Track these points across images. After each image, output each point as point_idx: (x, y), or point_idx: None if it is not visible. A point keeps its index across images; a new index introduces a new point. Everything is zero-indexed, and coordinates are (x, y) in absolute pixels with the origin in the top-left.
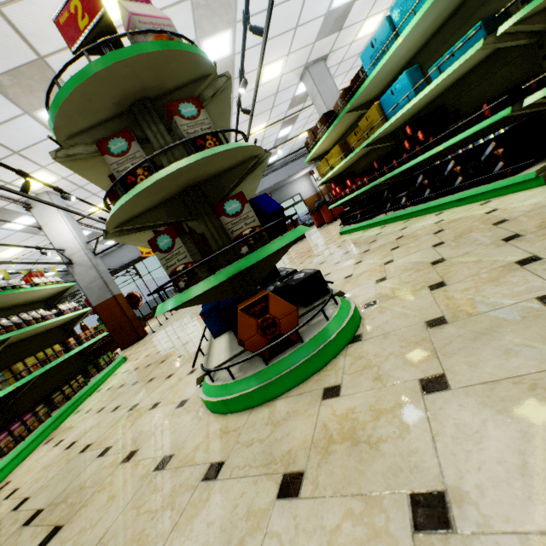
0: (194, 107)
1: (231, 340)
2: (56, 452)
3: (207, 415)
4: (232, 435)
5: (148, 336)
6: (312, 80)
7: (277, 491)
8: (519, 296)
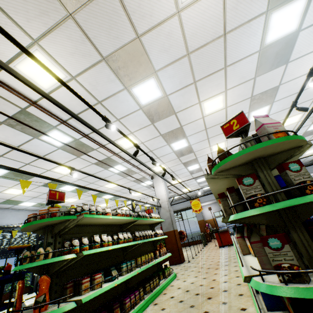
0: (298, 165)
1: None
2: None
3: None
4: None
5: (186, 263)
6: None
7: None
8: None
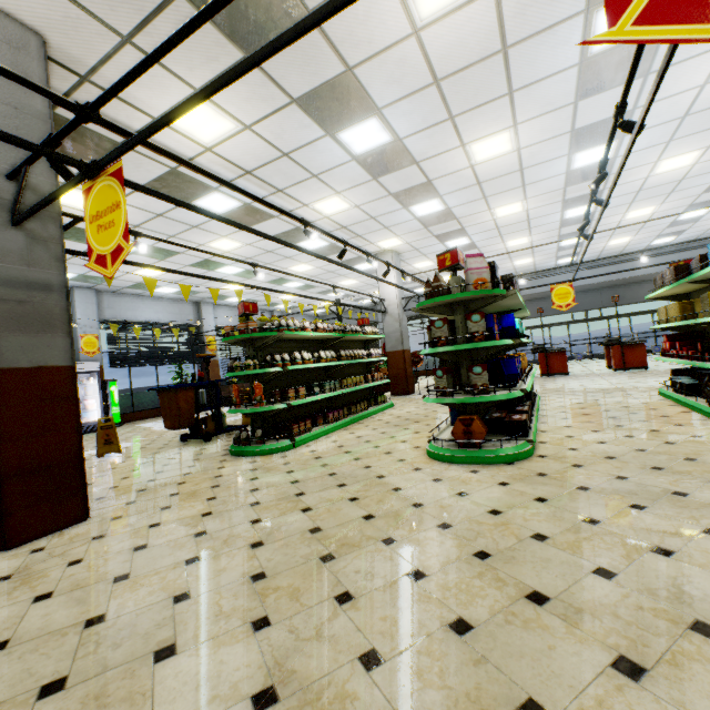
0: (480, 317)
1: None
2: (352, 436)
3: (425, 456)
4: (430, 465)
5: (414, 395)
6: None
7: (432, 479)
8: (579, 483)
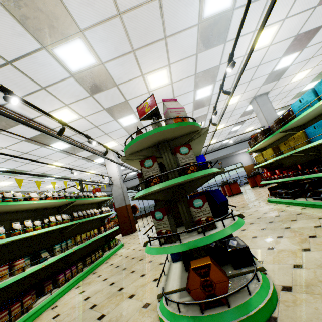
0: (187, 149)
1: (182, 271)
2: (80, 299)
3: None
4: None
5: (137, 232)
6: (257, 104)
7: None
8: None
